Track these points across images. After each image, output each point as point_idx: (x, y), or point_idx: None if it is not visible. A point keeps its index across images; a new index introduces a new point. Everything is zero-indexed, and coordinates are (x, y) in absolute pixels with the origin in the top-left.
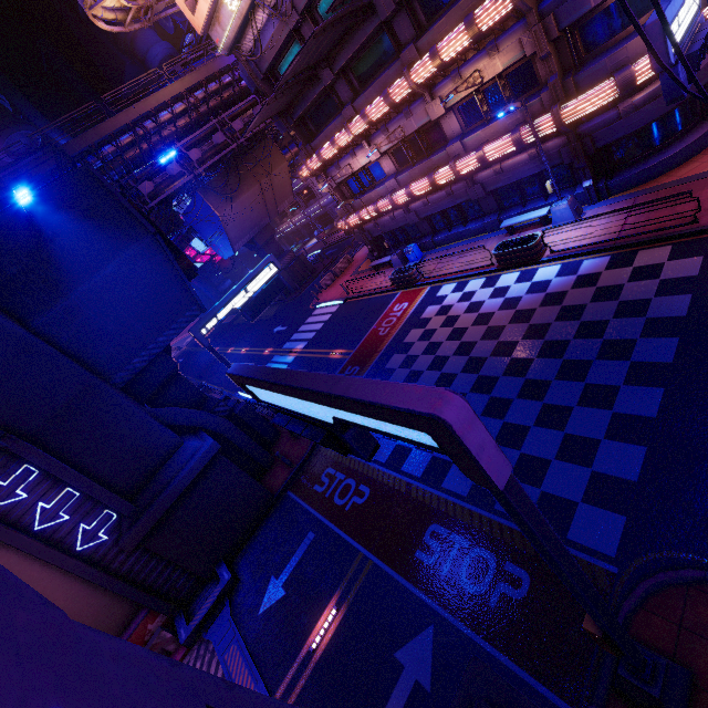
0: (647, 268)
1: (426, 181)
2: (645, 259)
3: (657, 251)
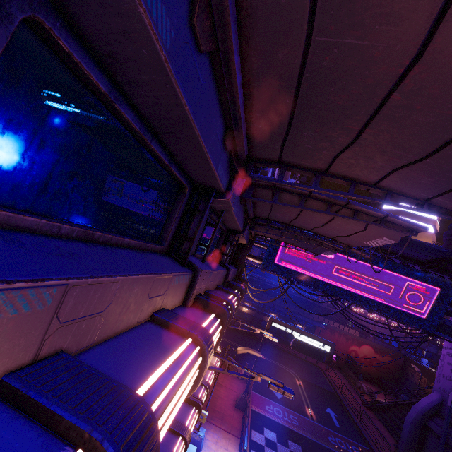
0: (267, 442)
1: (182, 449)
2: (260, 439)
3: (255, 434)
